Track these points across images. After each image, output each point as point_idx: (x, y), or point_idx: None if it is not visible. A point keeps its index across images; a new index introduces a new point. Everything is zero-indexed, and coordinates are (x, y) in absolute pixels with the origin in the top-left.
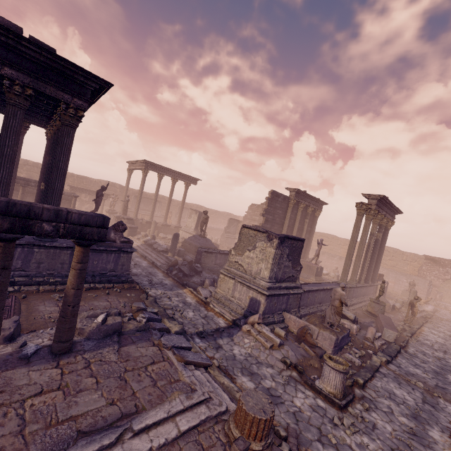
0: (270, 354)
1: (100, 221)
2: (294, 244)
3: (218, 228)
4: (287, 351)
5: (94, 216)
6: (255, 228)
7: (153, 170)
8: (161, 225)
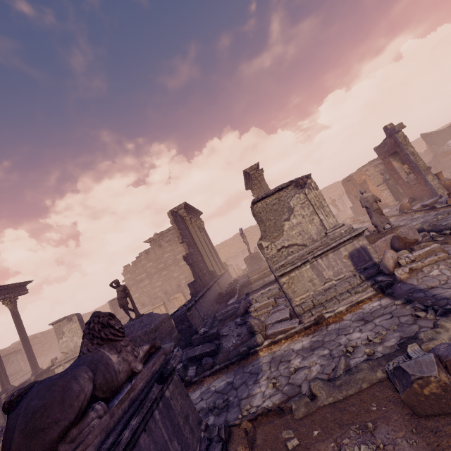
0: None
1: None
2: None
3: None
4: (447, 247)
5: None
6: (274, 190)
7: None
8: (4, 398)
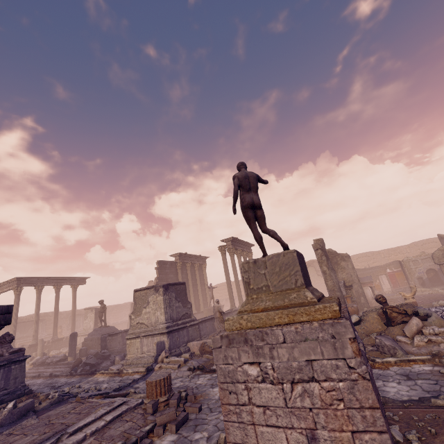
0: (179, 371)
1: (5, 309)
2: (178, 288)
3: (123, 321)
4: (191, 363)
5: None
6: (144, 288)
7: (29, 284)
8: (51, 342)
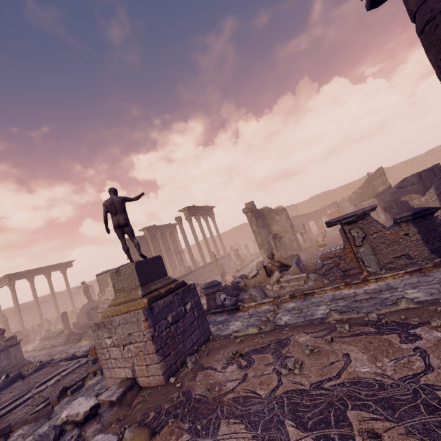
0: None
1: None
2: None
3: None
4: None
5: None
6: (102, 272)
7: (20, 278)
8: (56, 318)
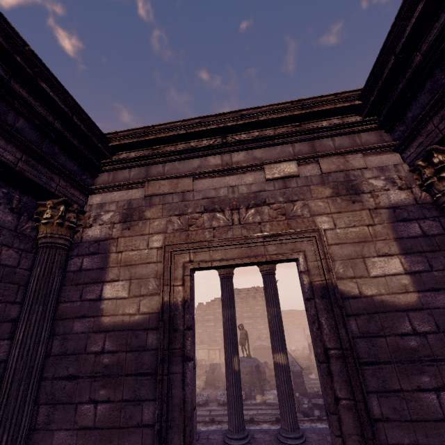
0: None
1: None
2: None
3: None
4: None
5: None
6: None
7: None
8: None
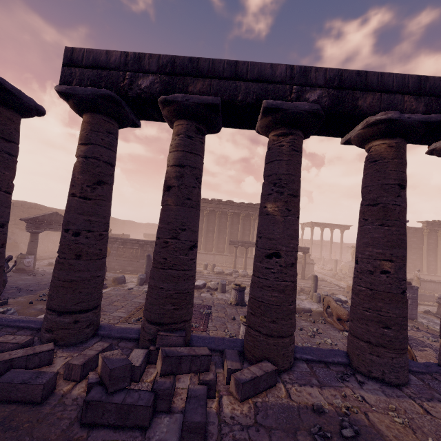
0: None
1: (307, 248)
2: None
3: None
4: None
5: (306, 247)
6: None
7: (317, 226)
8: (328, 259)
